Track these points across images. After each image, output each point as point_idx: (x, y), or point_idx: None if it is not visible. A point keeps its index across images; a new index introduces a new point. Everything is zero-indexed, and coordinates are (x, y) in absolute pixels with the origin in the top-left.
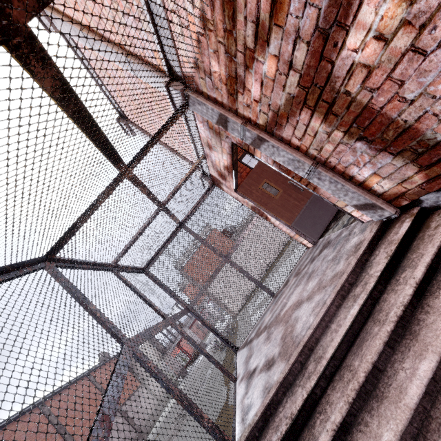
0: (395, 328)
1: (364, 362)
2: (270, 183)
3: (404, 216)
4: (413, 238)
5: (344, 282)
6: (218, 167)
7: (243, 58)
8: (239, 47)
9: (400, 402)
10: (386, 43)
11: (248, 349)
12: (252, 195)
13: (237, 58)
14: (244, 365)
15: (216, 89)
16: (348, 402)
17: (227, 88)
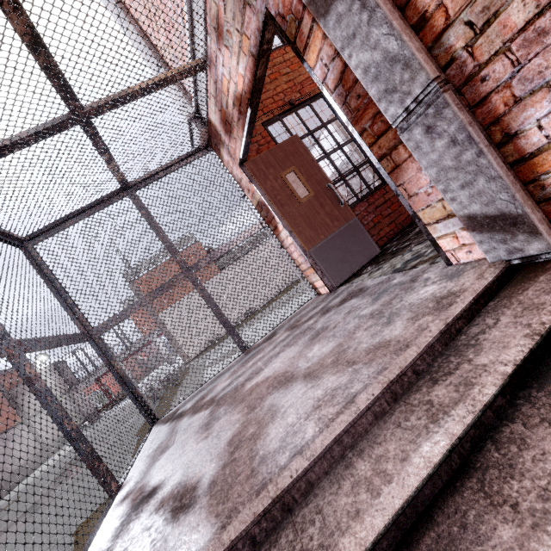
0: None
1: None
2: (300, 175)
3: None
4: None
5: (409, 365)
6: (223, 99)
7: None
8: None
9: None
10: None
11: (170, 429)
12: (266, 182)
13: None
14: (146, 463)
15: None
16: None
17: None
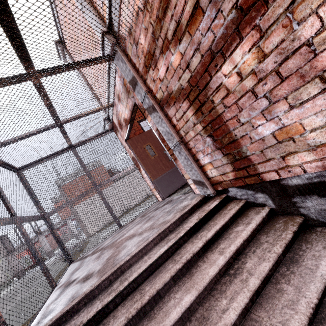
0: (182, 268)
1: (152, 288)
2: (152, 146)
3: (217, 197)
4: (216, 212)
5: (167, 228)
6: (119, 117)
7: (162, 44)
8: (162, 34)
9: (162, 323)
10: (241, 80)
11: (80, 262)
12: (136, 149)
13: (158, 42)
14: (69, 275)
15: (137, 56)
16: (127, 318)
17: (145, 60)
